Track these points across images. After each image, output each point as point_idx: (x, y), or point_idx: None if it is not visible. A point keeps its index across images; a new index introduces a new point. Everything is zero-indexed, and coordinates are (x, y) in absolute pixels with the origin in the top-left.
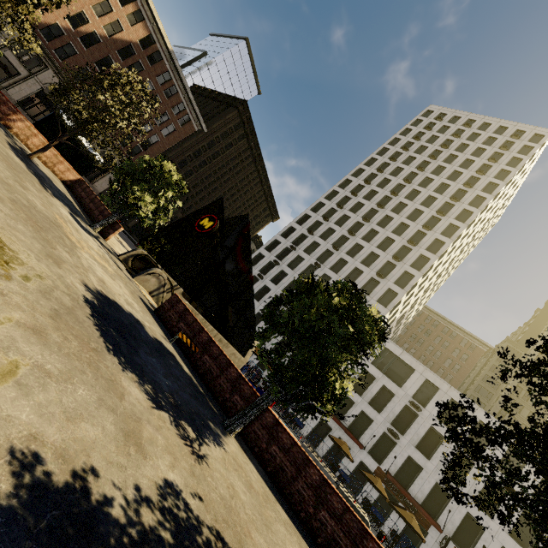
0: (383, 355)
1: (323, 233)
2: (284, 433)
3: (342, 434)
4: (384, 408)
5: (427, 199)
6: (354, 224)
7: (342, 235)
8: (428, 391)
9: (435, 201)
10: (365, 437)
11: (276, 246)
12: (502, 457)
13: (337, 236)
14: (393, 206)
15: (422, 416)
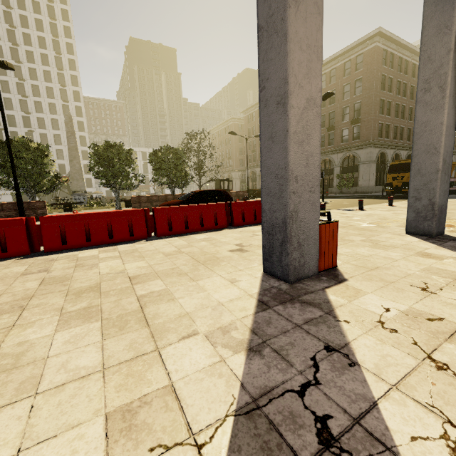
0: None
1: (4, 105)
2: (127, 196)
3: None
4: None
5: (39, 39)
6: (17, 86)
7: (19, 100)
8: None
9: (46, 41)
10: None
11: None
12: None
13: (18, 103)
14: (26, 57)
15: None
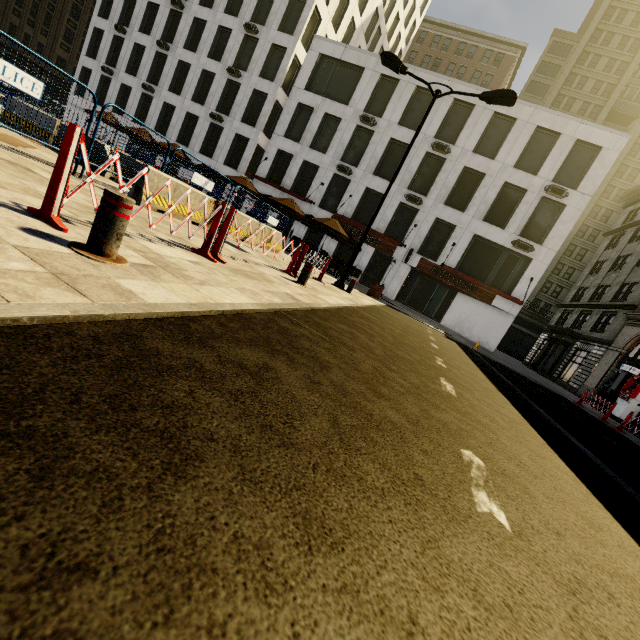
0: (320, 70)
1: None
2: None
3: None
4: (330, 143)
5: None
6: None
7: None
8: (386, 93)
9: None
10: (312, 191)
11: None
12: (482, 137)
13: None
14: None
15: (379, 131)
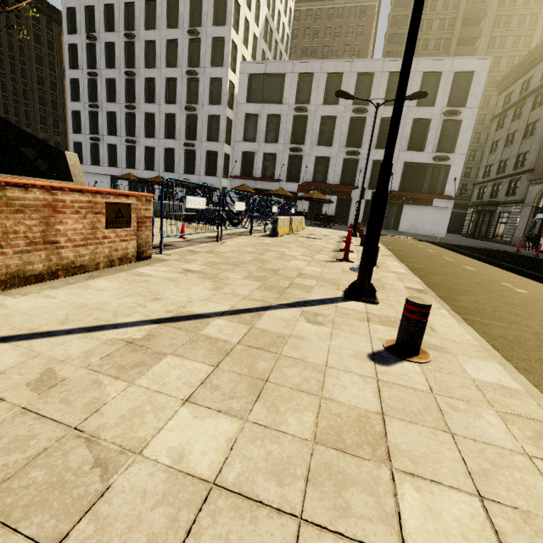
0: (252, 85)
1: None
2: None
3: (261, 185)
4: (279, 134)
5: None
6: None
7: None
8: (306, 85)
9: None
10: (277, 172)
11: (78, 53)
12: (386, 92)
13: None
14: None
15: (311, 114)
